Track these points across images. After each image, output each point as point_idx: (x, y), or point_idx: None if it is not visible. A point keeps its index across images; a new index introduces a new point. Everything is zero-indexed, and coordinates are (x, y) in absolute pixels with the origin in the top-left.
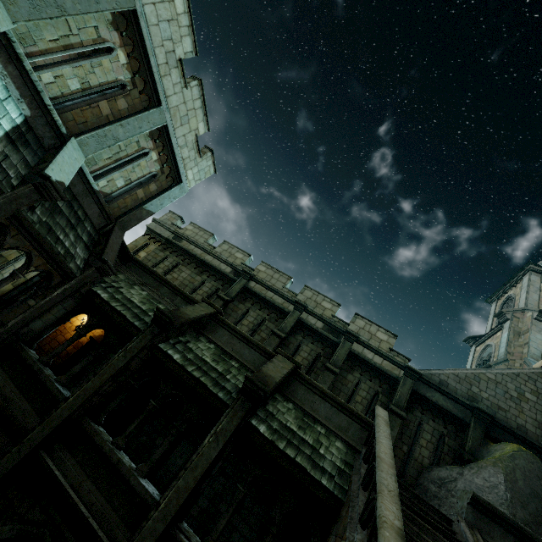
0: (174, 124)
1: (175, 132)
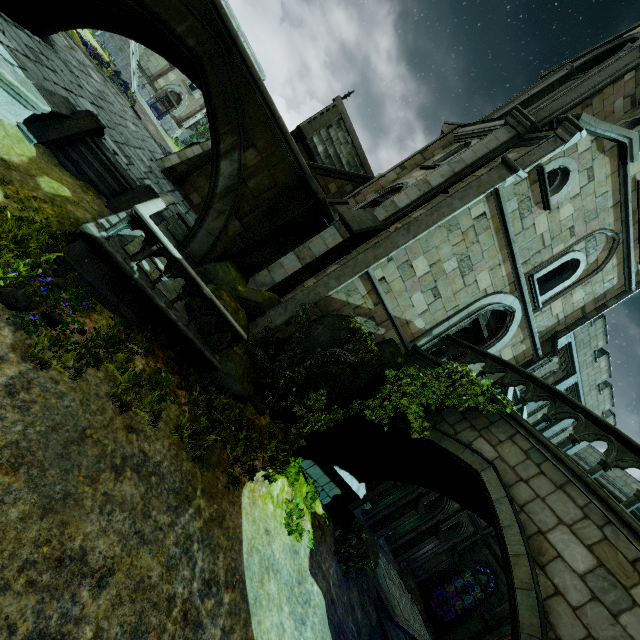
0: None
1: None
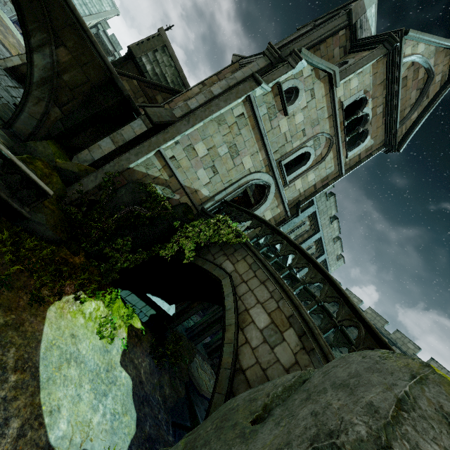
0: (328, 256)
1: (328, 258)
